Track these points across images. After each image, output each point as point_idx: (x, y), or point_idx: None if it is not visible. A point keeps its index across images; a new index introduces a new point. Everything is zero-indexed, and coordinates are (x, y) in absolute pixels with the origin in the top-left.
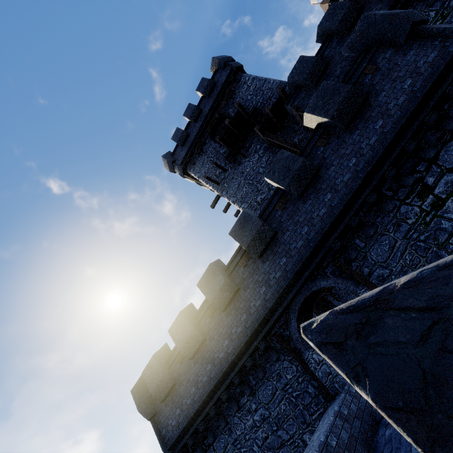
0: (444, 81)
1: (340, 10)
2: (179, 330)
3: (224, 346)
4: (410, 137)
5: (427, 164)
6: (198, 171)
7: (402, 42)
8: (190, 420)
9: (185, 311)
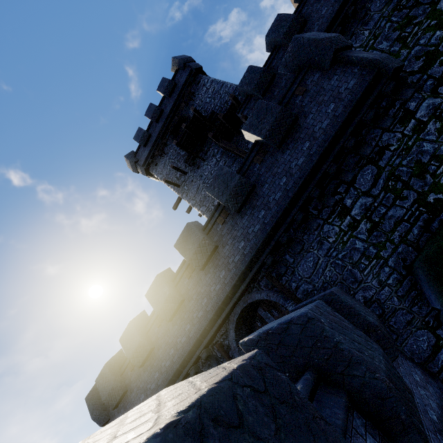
0: (361, 108)
1: (285, 22)
2: (129, 339)
3: (170, 355)
4: (332, 160)
5: (347, 186)
6: (160, 172)
7: (327, 67)
8: None
9: (136, 319)
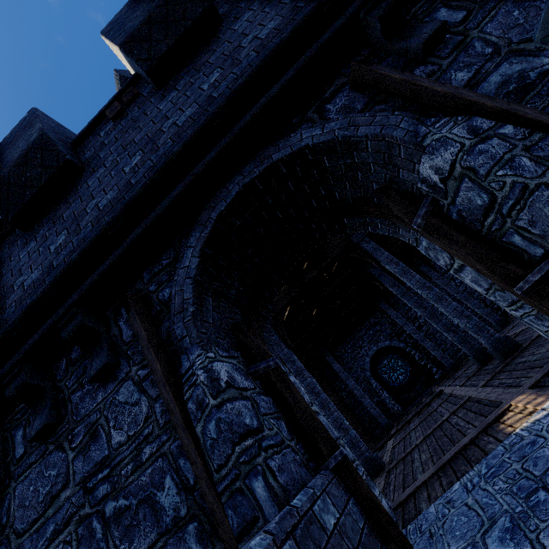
0: None
1: None
2: None
3: None
4: None
5: None
6: None
7: None
8: None
9: None
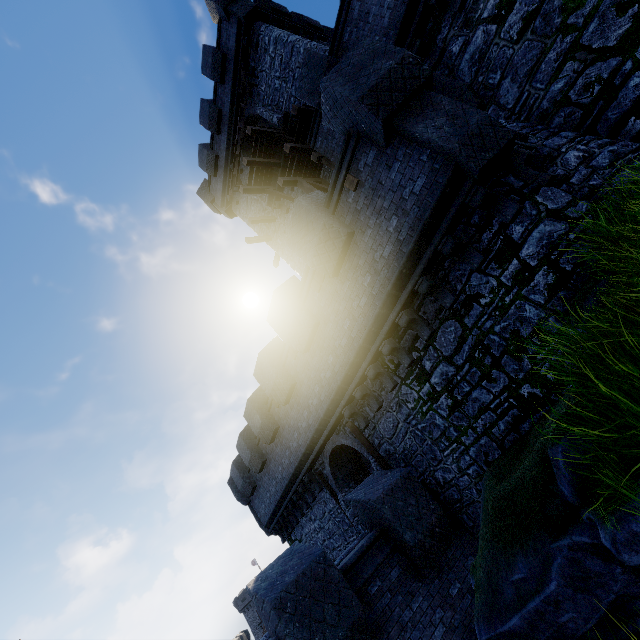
0: (435, 232)
1: None
2: (242, 450)
3: (279, 470)
4: (400, 310)
5: (425, 343)
6: (245, 216)
7: (383, 144)
8: (272, 515)
9: (245, 431)
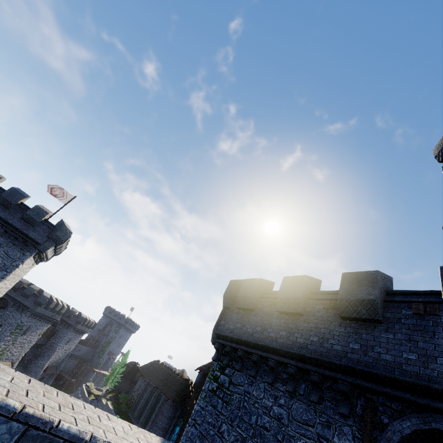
0: None
1: None
2: (292, 285)
3: (309, 338)
4: None
5: None
6: None
7: None
8: (239, 339)
9: (310, 279)
